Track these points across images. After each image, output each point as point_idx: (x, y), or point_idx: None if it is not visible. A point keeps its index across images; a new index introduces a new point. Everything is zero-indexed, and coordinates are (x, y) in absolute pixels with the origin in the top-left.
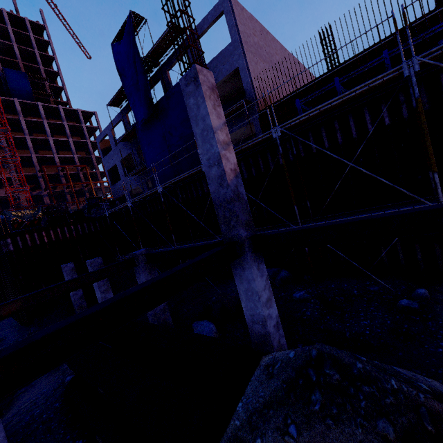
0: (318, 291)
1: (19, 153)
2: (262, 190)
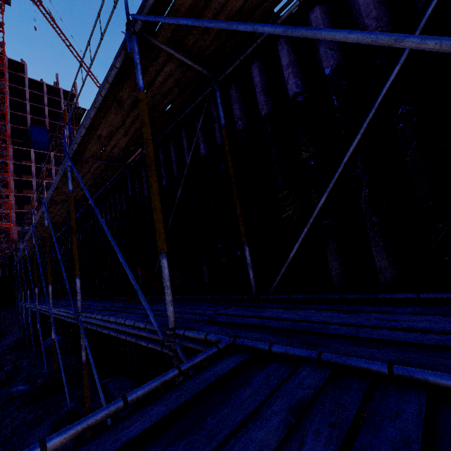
0: (25, 365)
1: (26, 192)
2: (65, 265)
